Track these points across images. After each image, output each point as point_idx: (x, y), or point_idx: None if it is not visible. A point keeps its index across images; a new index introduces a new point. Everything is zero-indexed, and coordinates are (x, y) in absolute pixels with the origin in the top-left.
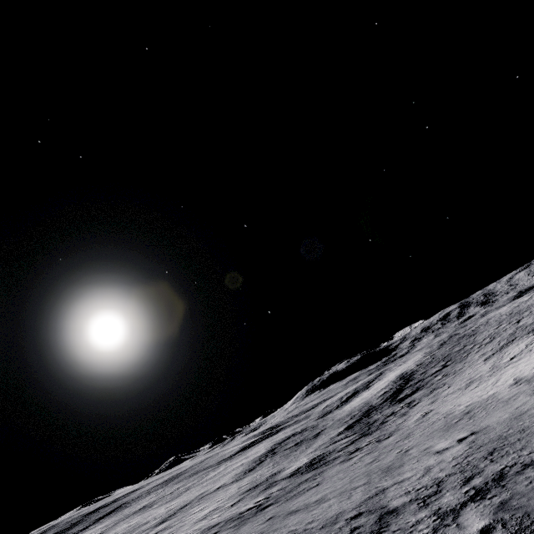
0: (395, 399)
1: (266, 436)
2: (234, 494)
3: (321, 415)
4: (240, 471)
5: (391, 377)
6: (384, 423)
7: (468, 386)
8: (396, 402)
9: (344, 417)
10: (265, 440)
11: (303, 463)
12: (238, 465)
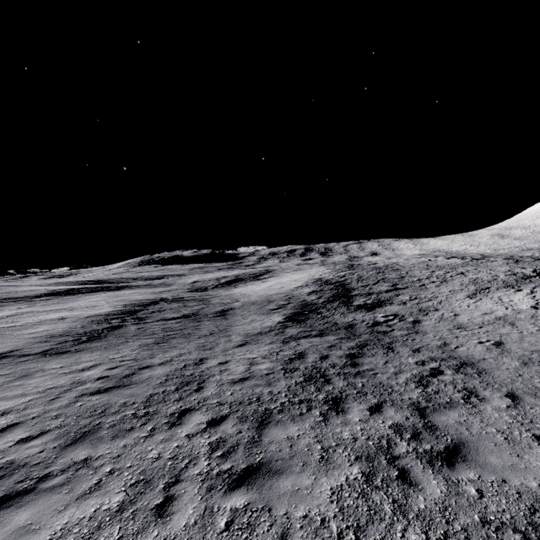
0: (350, 304)
1: (99, 289)
2: (65, 406)
3: (193, 289)
4: (62, 331)
5: (299, 278)
6: (383, 334)
7: (512, 323)
8: (360, 308)
9: (261, 302)
10: (99, 294)
11: (263, 366)
12: (51, 317)
